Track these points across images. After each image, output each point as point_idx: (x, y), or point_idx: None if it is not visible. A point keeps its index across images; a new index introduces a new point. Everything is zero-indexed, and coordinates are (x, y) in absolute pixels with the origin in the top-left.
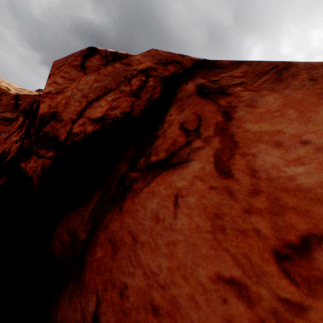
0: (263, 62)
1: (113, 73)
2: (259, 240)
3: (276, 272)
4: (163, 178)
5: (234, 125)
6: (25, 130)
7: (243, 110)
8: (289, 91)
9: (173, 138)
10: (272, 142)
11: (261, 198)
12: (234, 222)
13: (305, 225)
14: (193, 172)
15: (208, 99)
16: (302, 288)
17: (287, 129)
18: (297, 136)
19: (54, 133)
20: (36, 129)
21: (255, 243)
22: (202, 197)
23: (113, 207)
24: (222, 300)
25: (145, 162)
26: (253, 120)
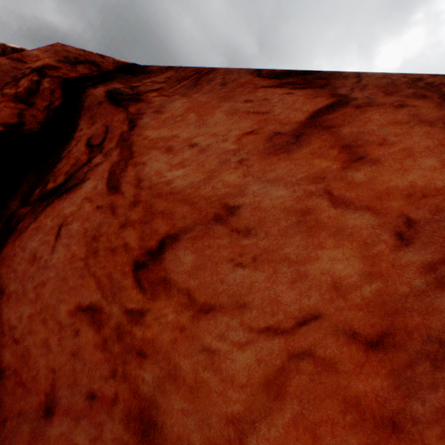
0: (191, 68)
1: None
2: (125, 254)
3: (131, 284)
4: (54, 208)
5: (136, 133)
6: None
7: (150, 116)
8: (198, 95)
9: (77, 157)
10: (165, 148)
11: (139, 208)
12: (109, 241)
13: (166, 228)
14: (85, 193)
15: (121, 107)
16: (147, 294)
17: (183, 134)
18: (189, 140)
19: None
20: None
21: (121, 258)
22: (87, 220)
23: None
24: (75, 333)
25: (40, 193)
26: (155, 127)
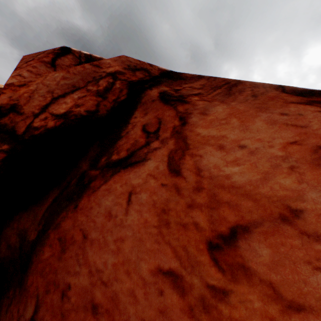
0: (219, 78)
1: (83, 73)
2: (197, 232)
3: (208, 261)
4: (121, 176)
5: (188, 129)
6: None
7: (197, 116)
8: (235, 104)
9: (135, 138)
10: (216, 145)
11: (203, 194)
12: (178, 216)
13: (234, 218)
14: (148, 170)
15: (169, 105)
16: (227, 275)
17: (230, 135)
18: (237, 141)
19: (12, 126)
20: None
21: (193, 235)
22: (153, 193)
23: (69, 205)
24: (159, 292)
25: (106, 161)
26: (204, 126)
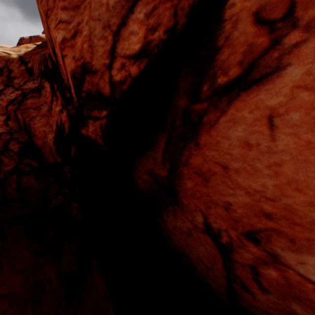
0: None
1: None
2: None
3: None
4: (244, 101)
5: None
6: (61, 97)
7: None
8: None
9: (246, 42)
10: None
11: None
12: None
13: None
14: (292, 82)
15: None
16: None
17: None
18: None
19: (95, 90)
20: (75, 92)
21: None
22: (312, 109)
23: (187, 145)
24: None
25: (210, 89)
26: None
